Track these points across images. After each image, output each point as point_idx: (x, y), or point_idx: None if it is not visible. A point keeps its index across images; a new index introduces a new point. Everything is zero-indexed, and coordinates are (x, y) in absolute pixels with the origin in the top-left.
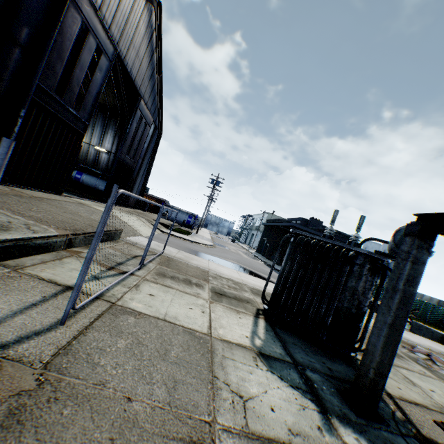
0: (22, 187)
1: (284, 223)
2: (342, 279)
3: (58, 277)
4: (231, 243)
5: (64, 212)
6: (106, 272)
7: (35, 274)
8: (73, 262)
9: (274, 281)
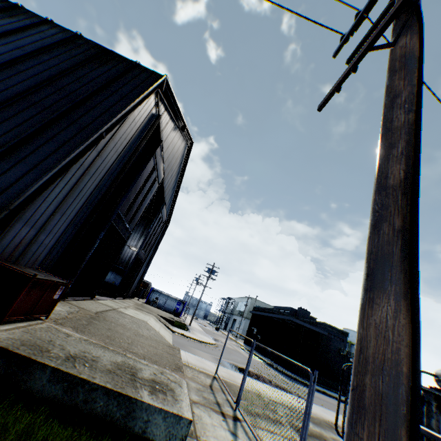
0: (75, 299)
1: (278, 315)
2: (422, 419)
3: (220, 440)
4: (217, 332)
5: (136, 335)
6: (228, 422)
7: (209, 440)
8: (201, 412)
9: (296, 392)
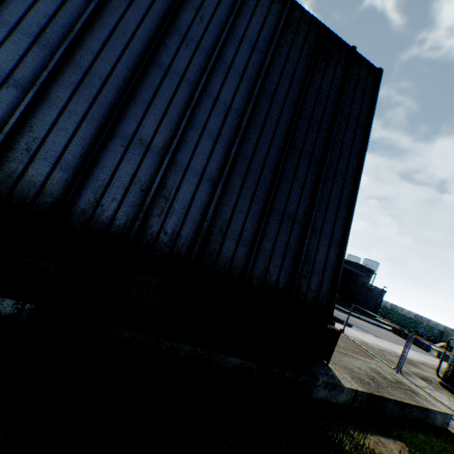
0: None
1: None
2: None
3: None
4: None
5: None
6: None
7: None
8: None
9: (358, 327)
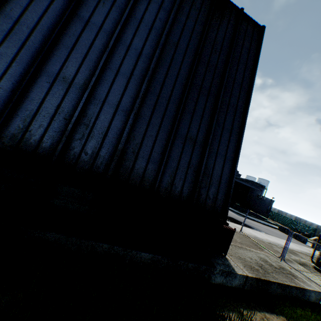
0: None
1: None
2: None
3: None
4: None
5: None
6: None
7: None
8: None
9: (253, 227)
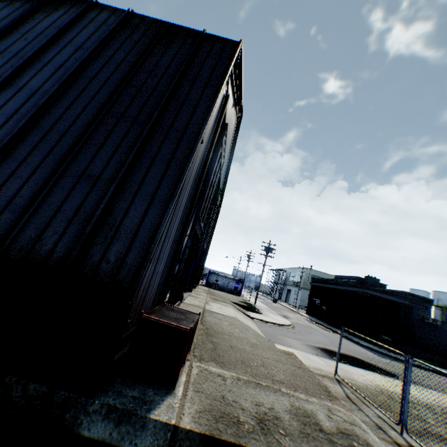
0: None
1: (348, 287)
2: None
3: None
4: (276, 305)
5: (253, 347)
6: None
7: None
8: None
9: (401, 375)
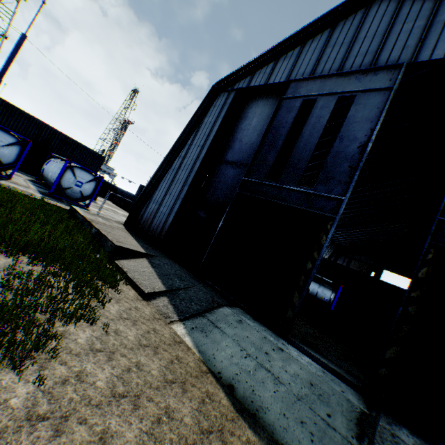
0: None
1: None
2: None
3: None
4: None
5: None
6: None
7: None
8: None
9: None
